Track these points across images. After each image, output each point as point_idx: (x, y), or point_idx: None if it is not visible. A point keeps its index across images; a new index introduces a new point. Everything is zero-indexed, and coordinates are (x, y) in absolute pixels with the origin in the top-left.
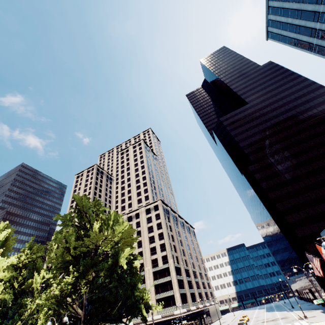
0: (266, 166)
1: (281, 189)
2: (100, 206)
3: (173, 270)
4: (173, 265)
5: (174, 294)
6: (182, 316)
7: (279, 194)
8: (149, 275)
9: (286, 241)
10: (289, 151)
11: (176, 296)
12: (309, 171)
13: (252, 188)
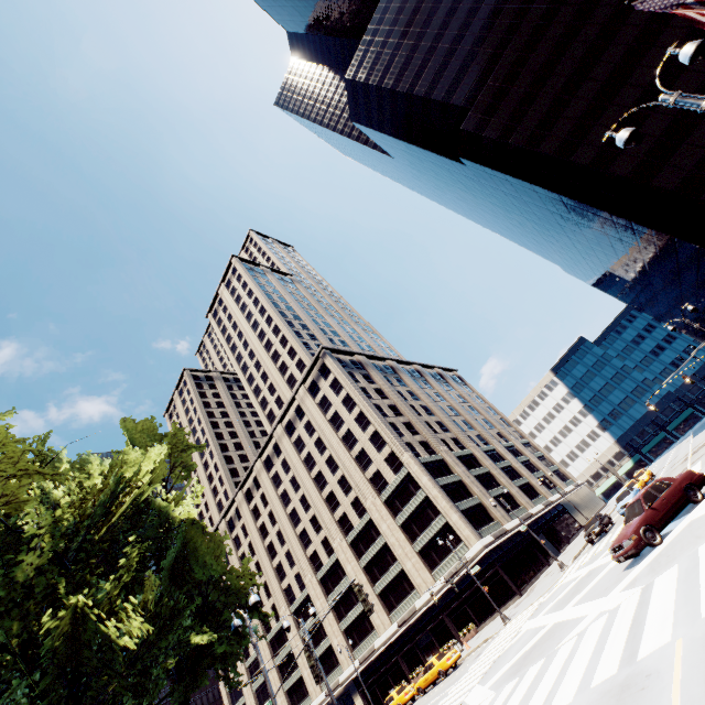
0: (501, 89)
1: (566, 112)
2: None
3: (421, 473)
4: (417, 462)
5: (447, 520)
6: (485, 555)
7: (567, 127)
8: (380, 513)
9: (646, 234)
10: (540, 0)
11: (453, 523)
12: (617, 6)
13: (498, 170)
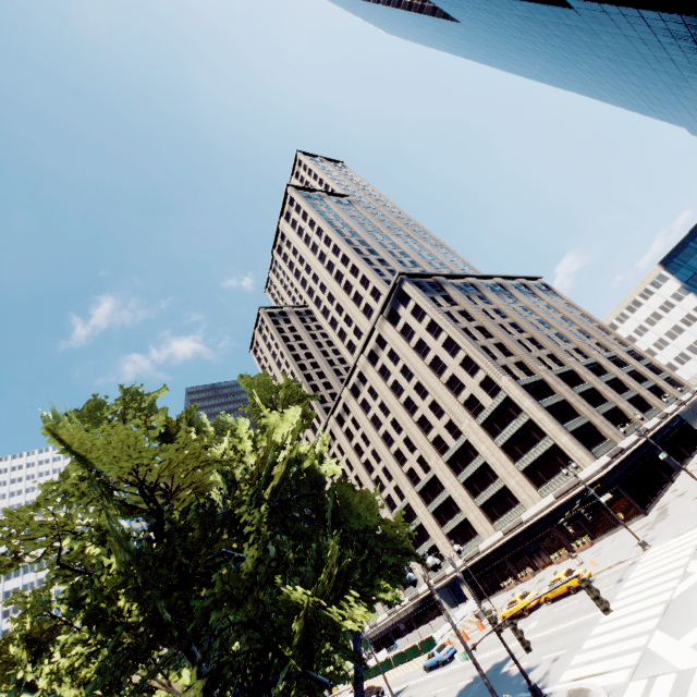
0: None
1: None
2: (139, 401)
3: (523, 397)
4: (516, 386)
5: (555, 442)
6: (602, 476)
7: None
8: (477, 435)
9: None
10: None
11: (563, 445)
12: None
13: (628, 5)
